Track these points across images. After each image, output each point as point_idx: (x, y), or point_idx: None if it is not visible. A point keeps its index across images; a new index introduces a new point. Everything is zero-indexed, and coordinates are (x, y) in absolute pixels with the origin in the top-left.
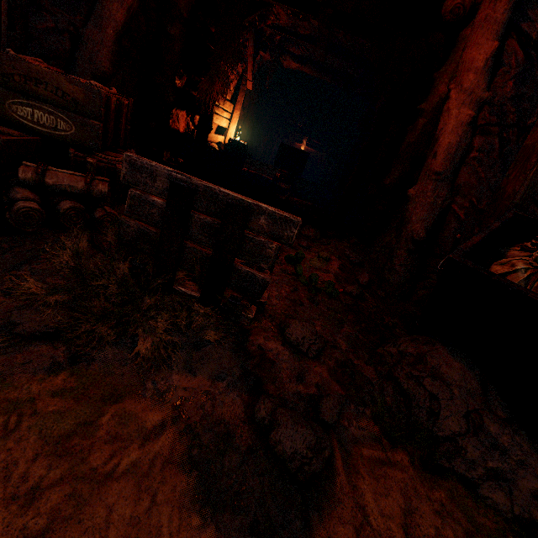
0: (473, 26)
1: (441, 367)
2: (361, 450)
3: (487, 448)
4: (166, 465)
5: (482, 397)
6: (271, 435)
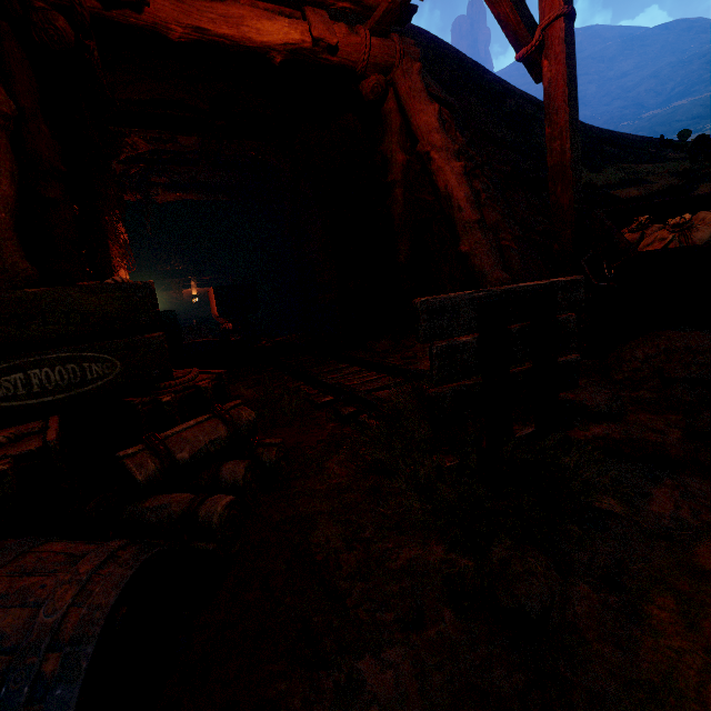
0: (403, 98)
1: (694, 342)
2: None
3: None
4: None
5: None
6: None
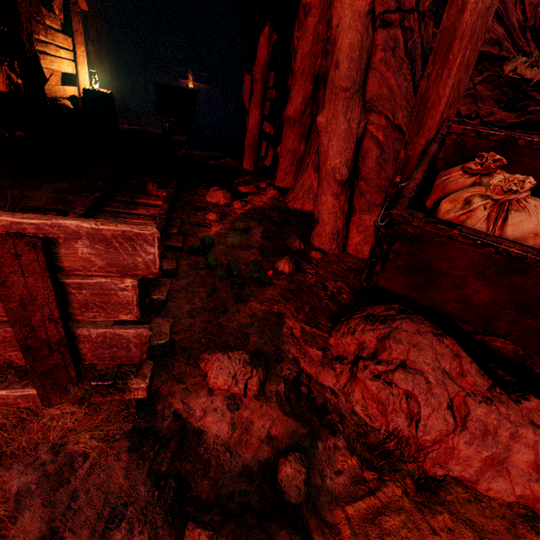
0: None
1: (410, 353)
2: (345, 510)
3: (480, 439)
4: None
5: (458, 371)
6: None
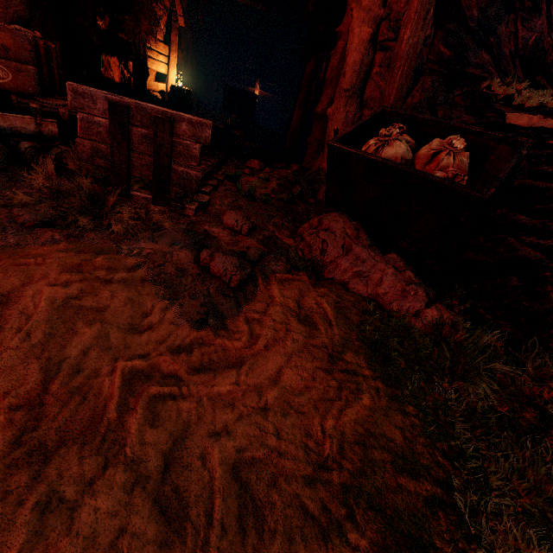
0: None
1: (330, 223)
2: (275, 275)
3: (353, 260)
4: (144, 281)
5: (355, 236)
6: (210, 263)
